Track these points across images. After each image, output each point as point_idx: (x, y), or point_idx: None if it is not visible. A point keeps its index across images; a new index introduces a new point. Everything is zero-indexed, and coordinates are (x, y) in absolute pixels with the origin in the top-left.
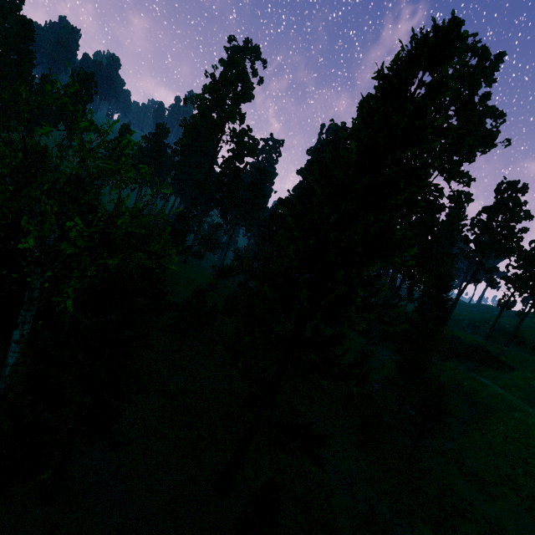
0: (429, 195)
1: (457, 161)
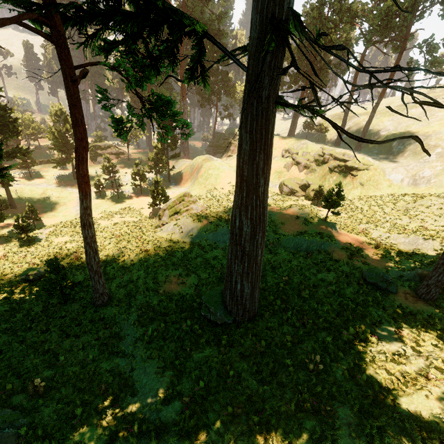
0: None
1: None
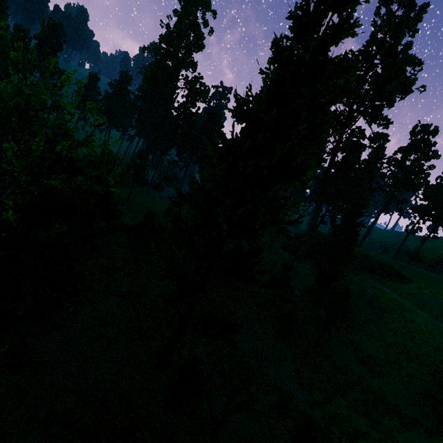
0: (352, 136)
1: (378, 106)
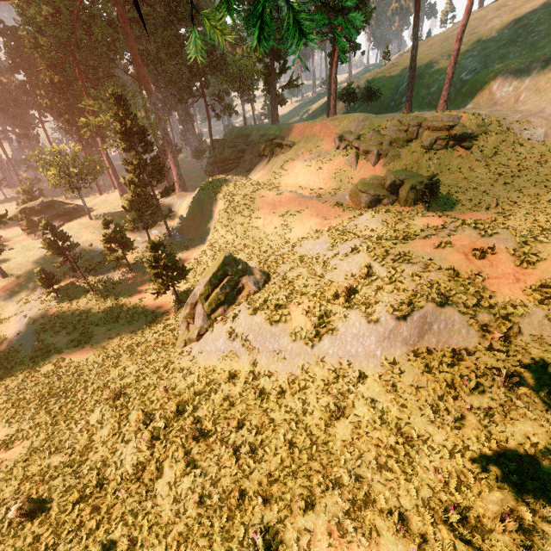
0: None
1: None
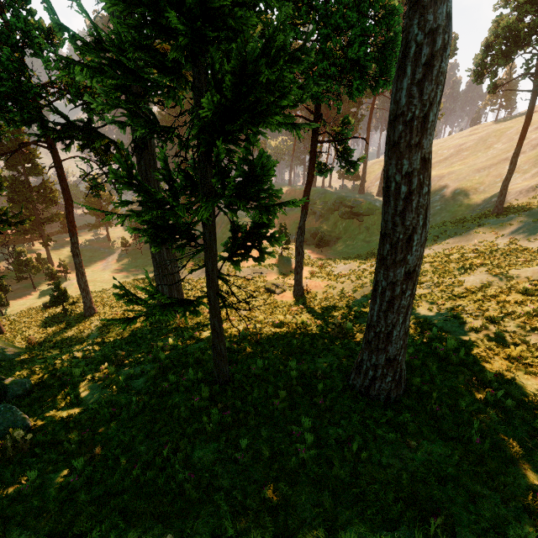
0: None
1: None
